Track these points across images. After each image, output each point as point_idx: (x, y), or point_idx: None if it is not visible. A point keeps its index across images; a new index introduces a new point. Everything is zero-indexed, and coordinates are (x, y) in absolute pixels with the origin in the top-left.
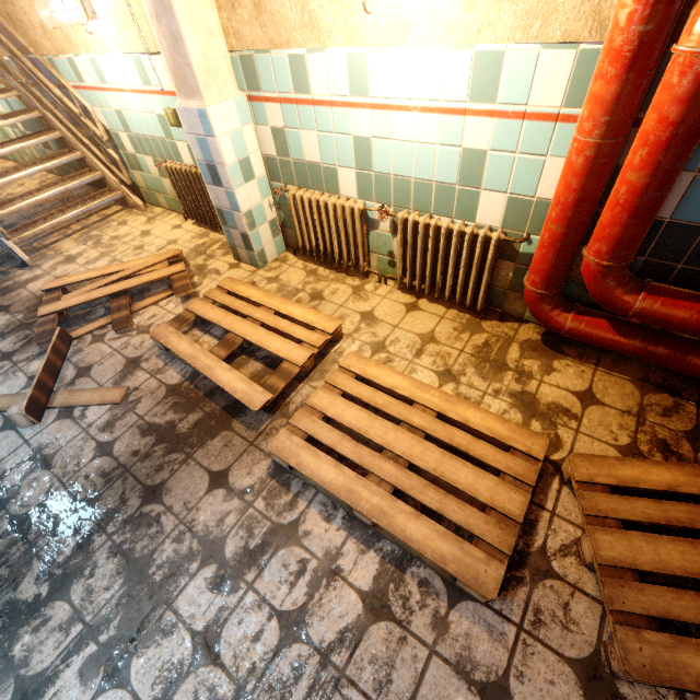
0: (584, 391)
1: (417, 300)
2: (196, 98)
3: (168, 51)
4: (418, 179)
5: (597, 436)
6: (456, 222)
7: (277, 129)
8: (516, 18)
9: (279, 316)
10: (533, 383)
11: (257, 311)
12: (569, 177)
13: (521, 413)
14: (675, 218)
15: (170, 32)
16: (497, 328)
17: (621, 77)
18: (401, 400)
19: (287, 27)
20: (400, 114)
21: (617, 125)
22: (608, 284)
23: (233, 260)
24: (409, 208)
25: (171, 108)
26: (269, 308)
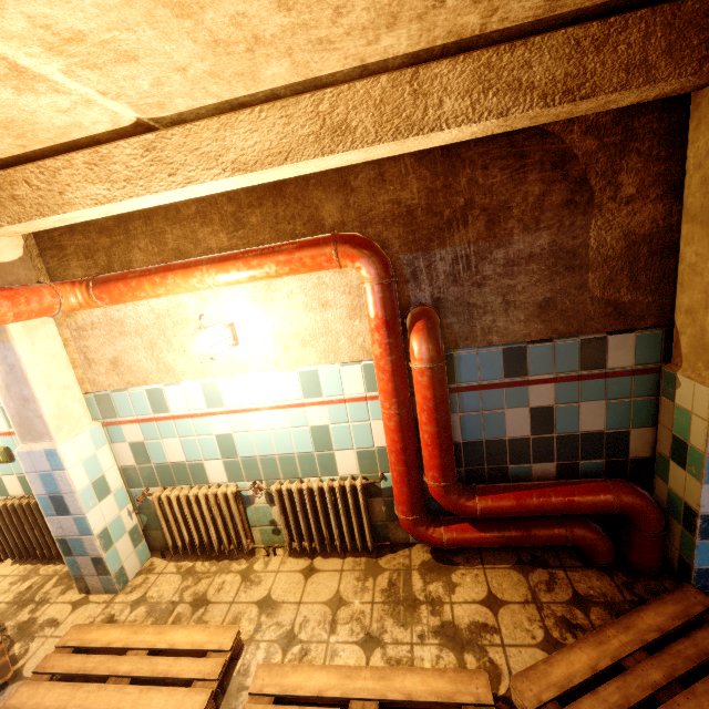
0: (487, 595)
1: (311, 561)
2: (44, 441)
3: (16, 409)
4: (281, 455)
5: (520, 642)
6: (324, 479)
7: (136, 443)
8: (318, 353)
9: (154, 654)
10: (446, 608)
11: (123, 661)
12: (391, 434)
13: (452, 652)
14: (464, 439)
15: (20, 396)
16: (393, 561)
17: (392, 379)
18: (335, 704)
19: (144, 373)
20: (254, 413)
21: (403, 401)
22: (453, 498)
23: (78, 595)
24: (280, 478)
25: (1, 447)
26: (140, 649)
